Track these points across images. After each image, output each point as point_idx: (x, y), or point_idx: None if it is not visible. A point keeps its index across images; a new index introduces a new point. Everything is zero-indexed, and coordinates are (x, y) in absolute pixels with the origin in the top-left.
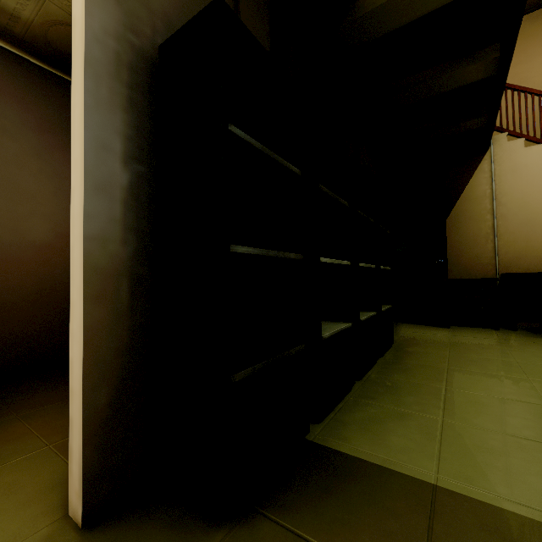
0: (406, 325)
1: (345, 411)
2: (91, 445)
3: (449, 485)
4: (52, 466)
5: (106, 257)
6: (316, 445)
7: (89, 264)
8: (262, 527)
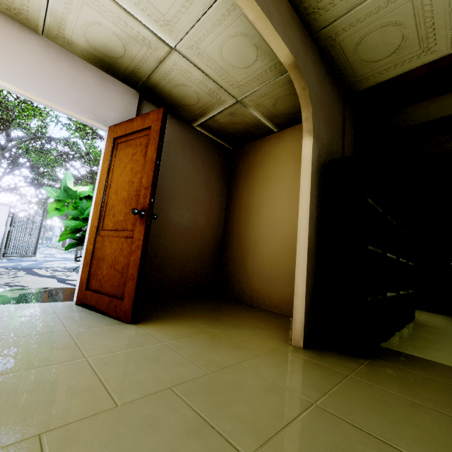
0: (420, 311)
1: (396, 341)
2: (305, 317)
3: None
4: (263, 331)
5: (311, 245)
6: (388, 348)
7: (308, 247)
8: (380, 362)
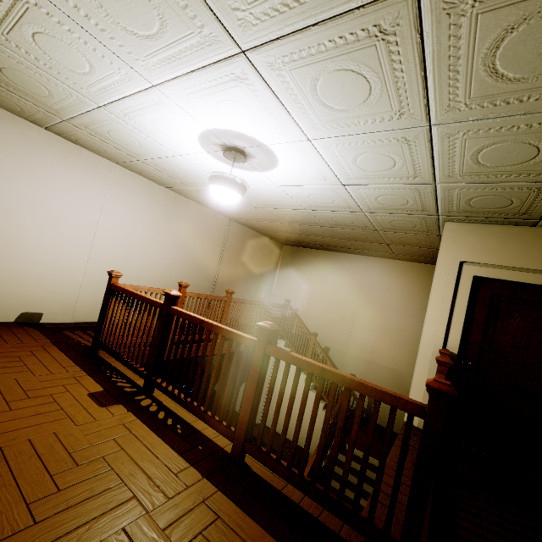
0: None
1: None
2: None
3: None
4: None
5: None
6: None
7: None
8: None
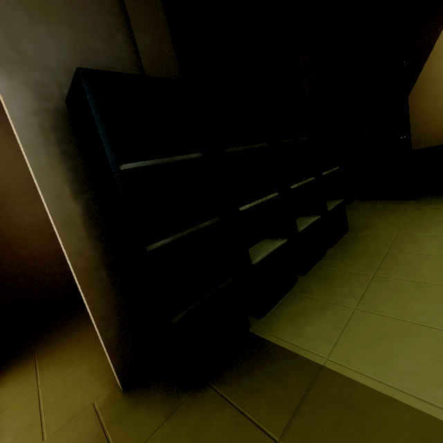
0: (372, 203)
1: (283, 305)
2: (114, 357)
3: (332, 366)
4: None
5: (86, 262)
6: (254, 336)
7: (77, 270)
8: (207, 393)
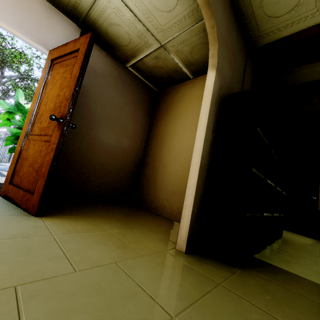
0: (286, 231)
1: (267, 253)
2: (190, 225)
3: None
4: (155, 234)
5: (203, 163)
6: (260, 259)
7: (200, 164)
8: (251, 272)
